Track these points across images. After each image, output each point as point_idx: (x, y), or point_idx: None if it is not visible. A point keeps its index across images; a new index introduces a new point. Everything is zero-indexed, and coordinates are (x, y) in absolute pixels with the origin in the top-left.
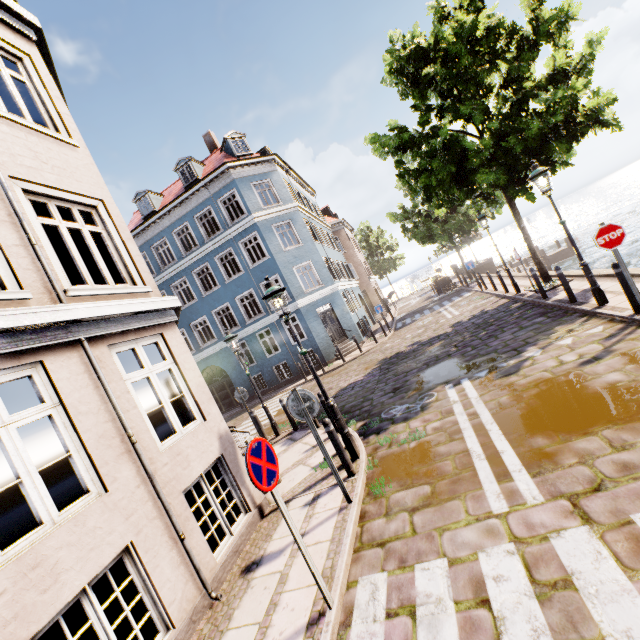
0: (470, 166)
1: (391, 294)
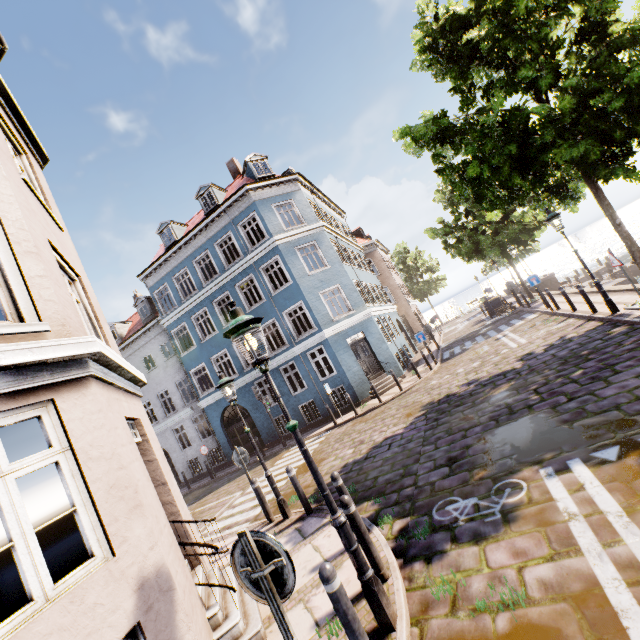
0: (540, 142)
1: (434, 318)
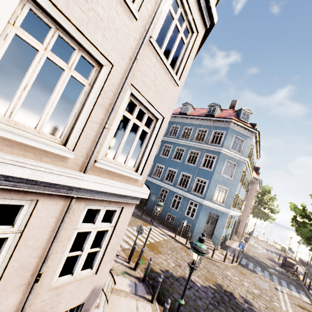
0: None
1: (251, 233)
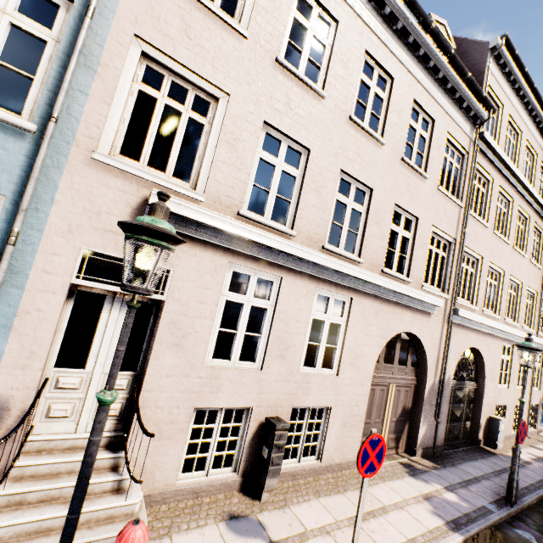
0: None
1: None
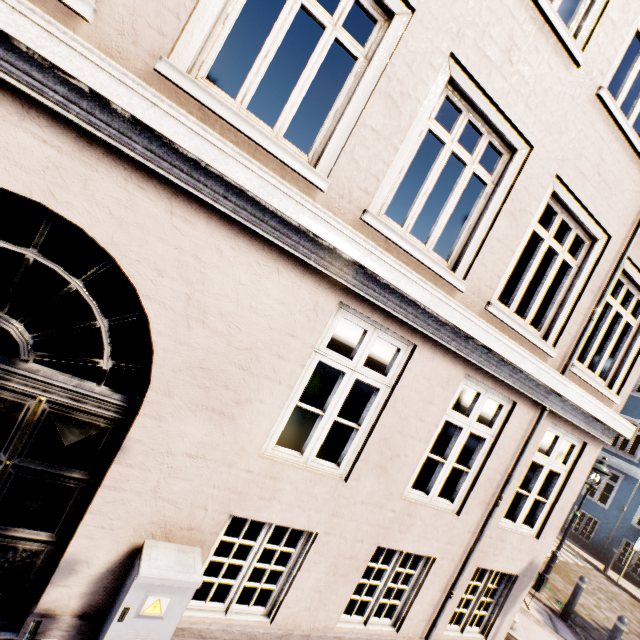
0: None
1: None
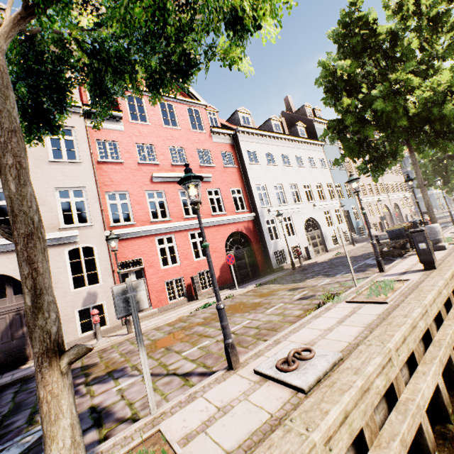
0: None
1: None
